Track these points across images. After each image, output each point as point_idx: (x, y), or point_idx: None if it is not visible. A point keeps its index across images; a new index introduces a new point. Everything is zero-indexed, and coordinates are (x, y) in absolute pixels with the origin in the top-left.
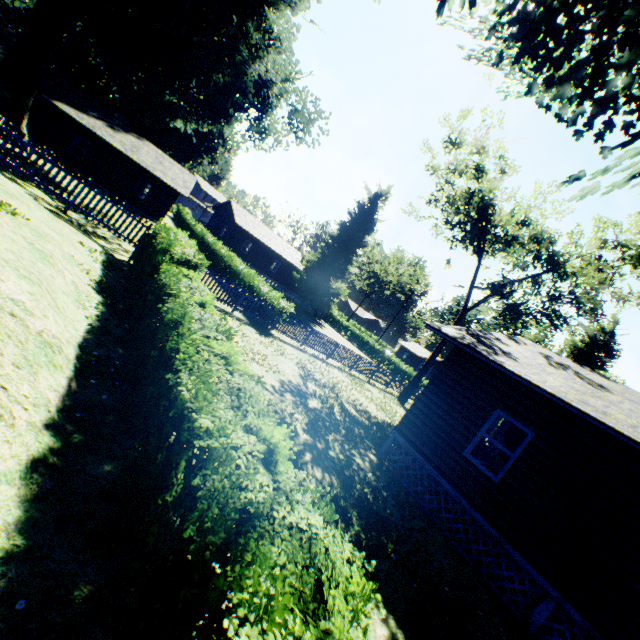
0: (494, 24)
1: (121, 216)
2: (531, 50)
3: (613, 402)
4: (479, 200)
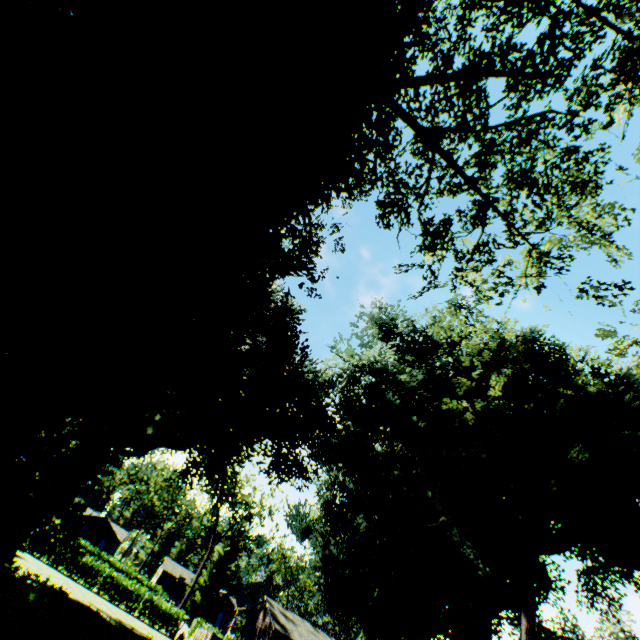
0: (323, 595)
1: (196, 634)
2: (329, 611)
3: (302, 633)
4: (232, 487)
